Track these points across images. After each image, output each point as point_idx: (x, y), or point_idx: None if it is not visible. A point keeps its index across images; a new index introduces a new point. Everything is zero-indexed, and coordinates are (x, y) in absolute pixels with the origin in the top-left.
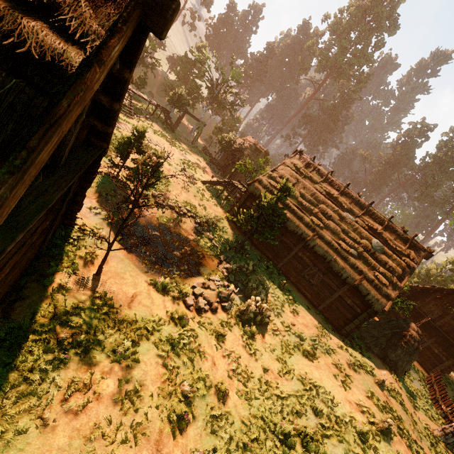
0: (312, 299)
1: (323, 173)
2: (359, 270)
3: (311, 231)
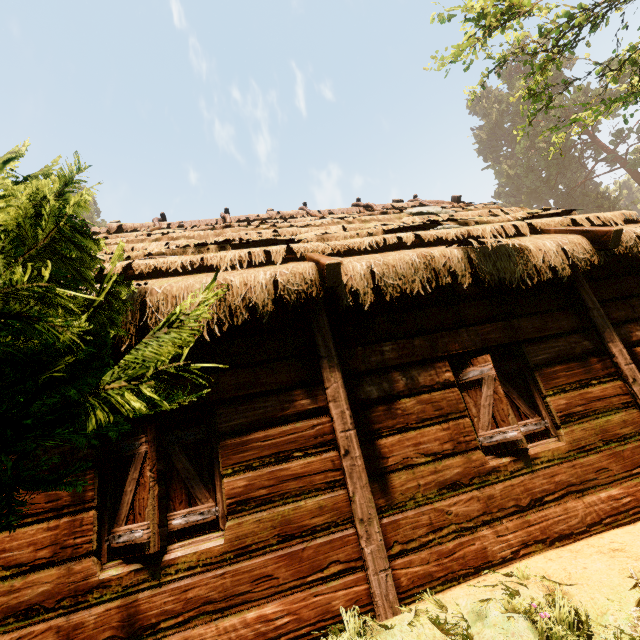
0: (633, 487)
1: (142, 227)
2: (523, 235)
3: (293, 263)
